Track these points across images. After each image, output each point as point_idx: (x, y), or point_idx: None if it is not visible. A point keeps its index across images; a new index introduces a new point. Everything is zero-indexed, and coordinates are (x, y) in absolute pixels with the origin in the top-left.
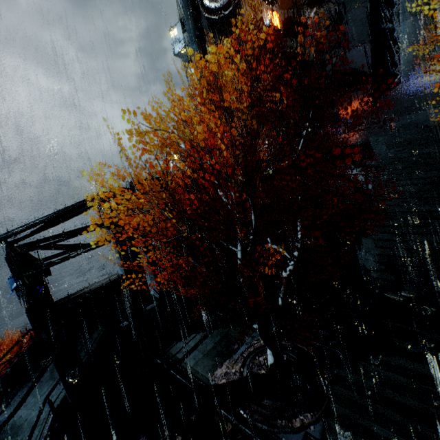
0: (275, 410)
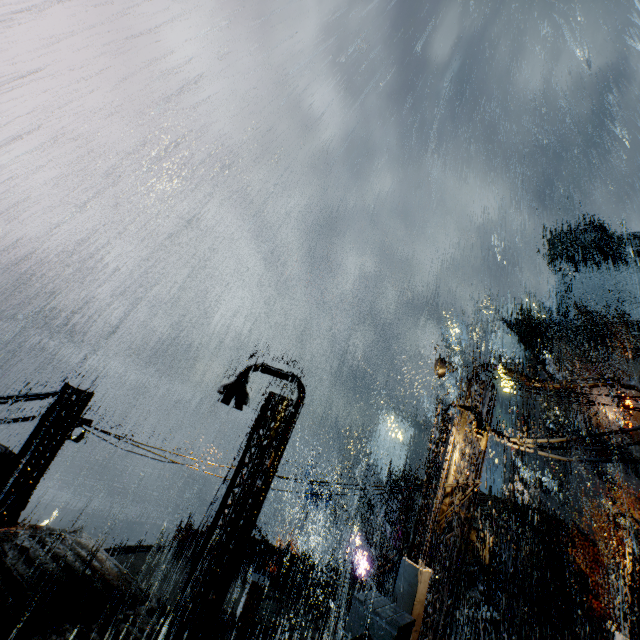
0: None
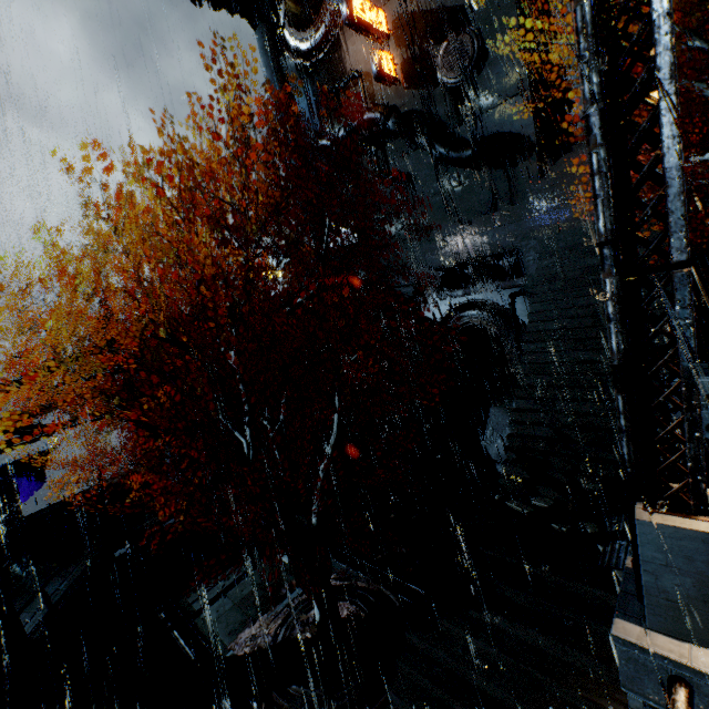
0: (303, 703)
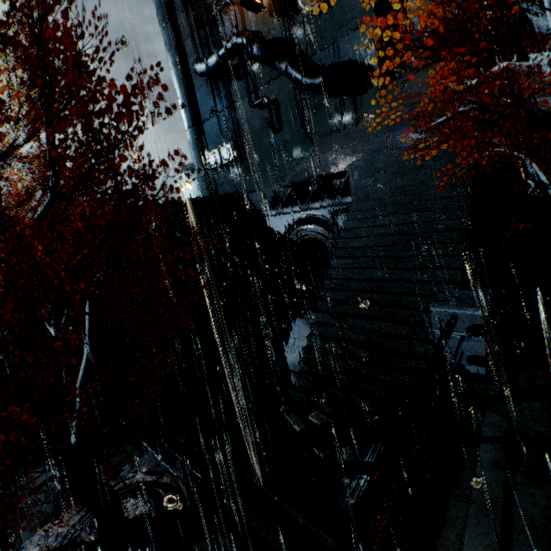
0: None
